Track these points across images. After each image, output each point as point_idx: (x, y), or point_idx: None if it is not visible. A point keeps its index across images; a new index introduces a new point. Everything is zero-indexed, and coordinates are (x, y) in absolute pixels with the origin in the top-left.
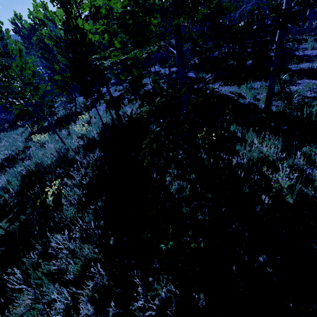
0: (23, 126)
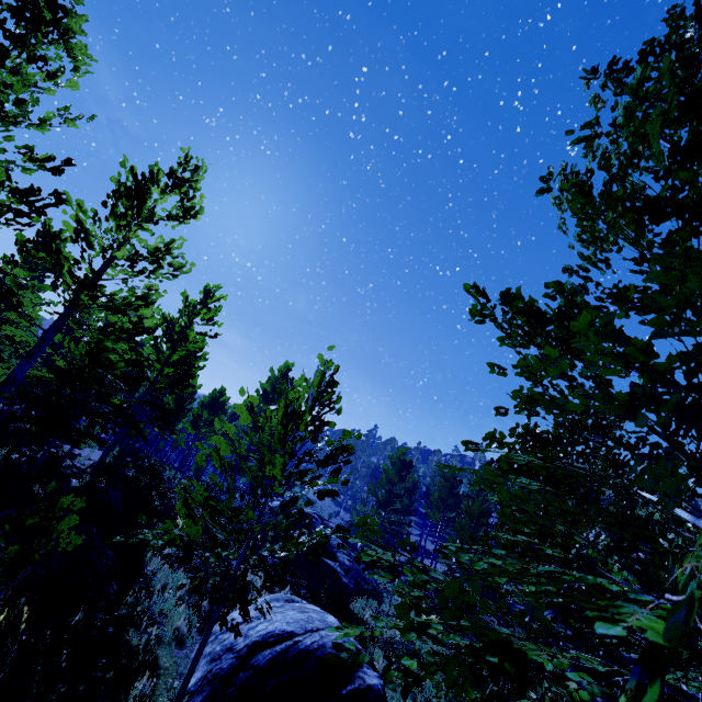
0: None
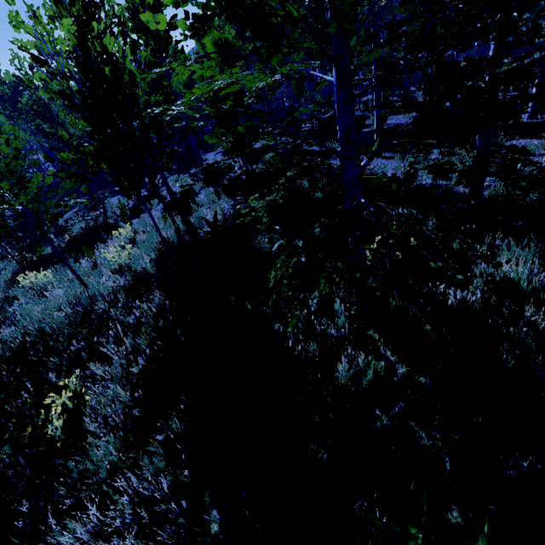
0: (2, 257)
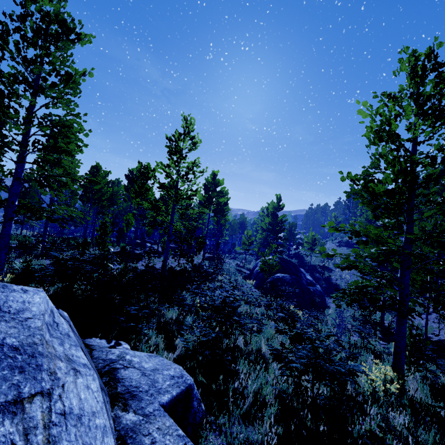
0: None
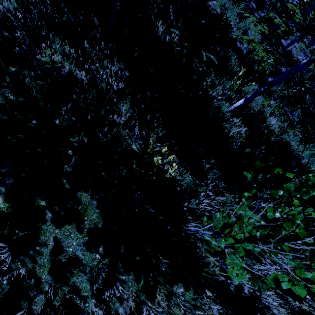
0: None
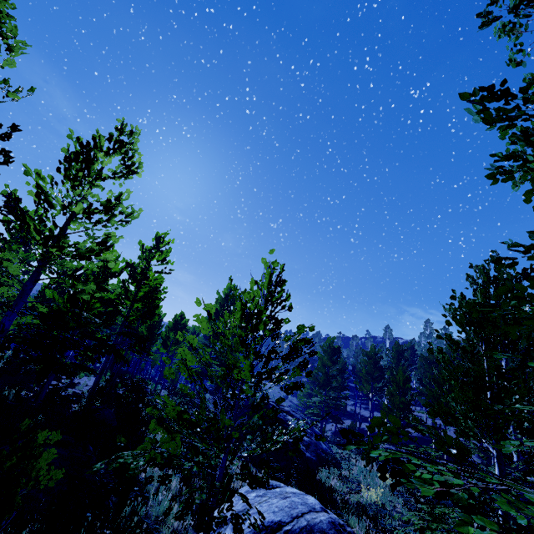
0: None
